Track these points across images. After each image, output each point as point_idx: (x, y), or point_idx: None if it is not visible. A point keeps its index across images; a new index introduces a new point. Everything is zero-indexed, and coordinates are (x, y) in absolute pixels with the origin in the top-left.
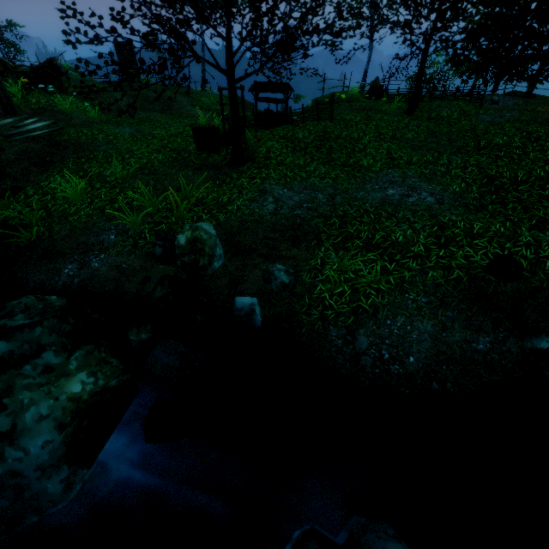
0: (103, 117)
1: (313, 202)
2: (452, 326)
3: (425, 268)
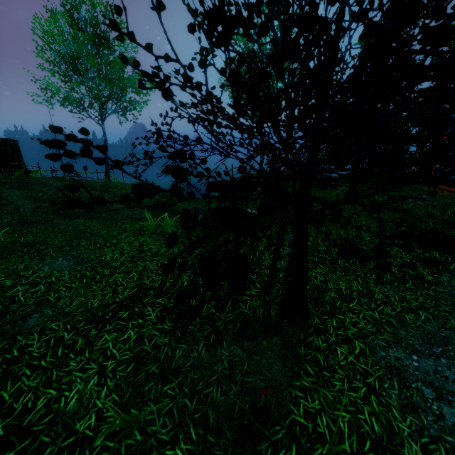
0: (3, 239)
1: None
2: None
3: None
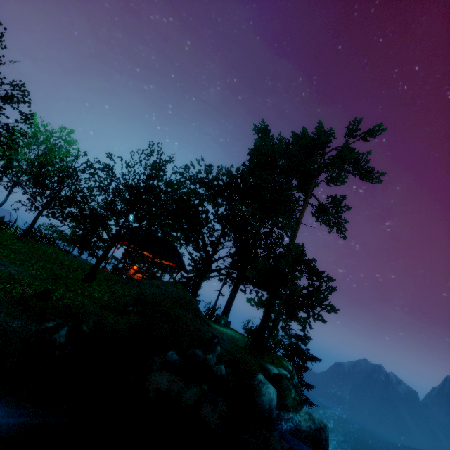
0: None
1: None
2: None
3: None
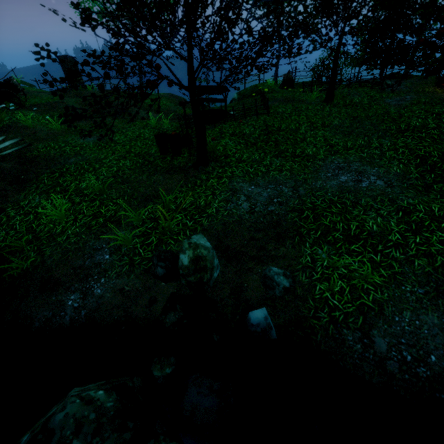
0: (63, 127)
1: (281, 196)
2: None
3: (409, 256)
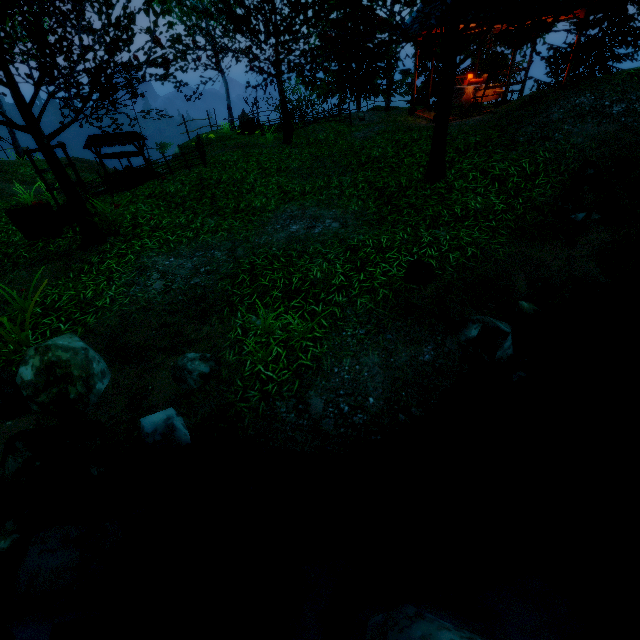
0: None
1: (211, 263)
2: (396, 348)
3: (351, 297)
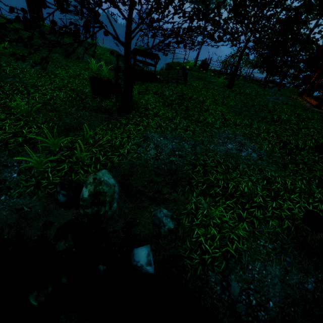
0: (11, 50)
1: (182, 150)
2: (291, 270)
3: (266, 217)
